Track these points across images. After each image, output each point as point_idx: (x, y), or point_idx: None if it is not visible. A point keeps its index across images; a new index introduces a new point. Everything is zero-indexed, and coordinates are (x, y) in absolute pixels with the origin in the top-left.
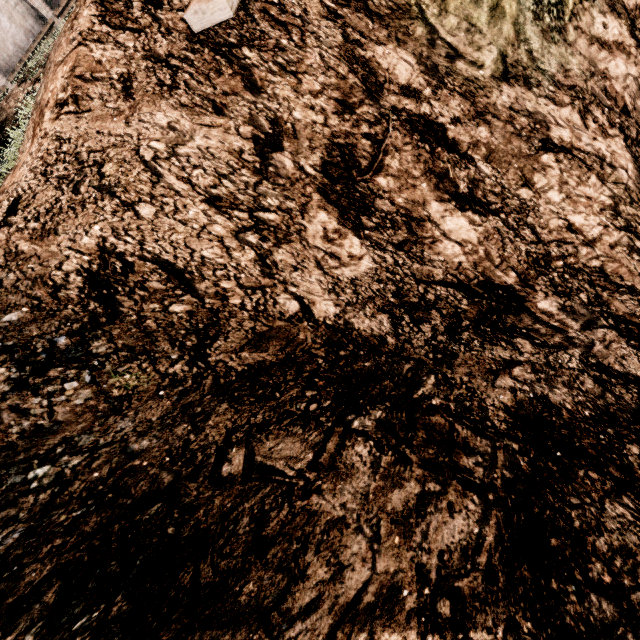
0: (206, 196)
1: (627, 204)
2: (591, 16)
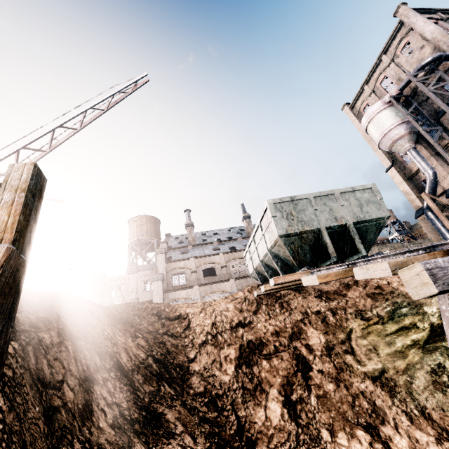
0: (214, 322)
1: None
2: None
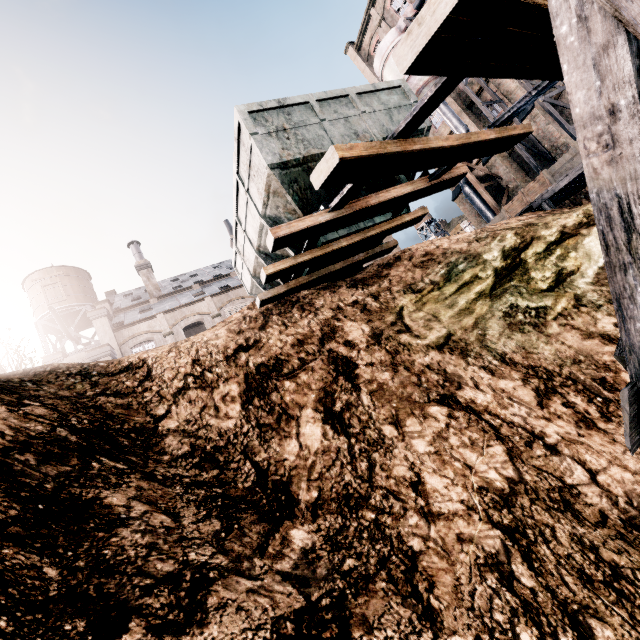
0: (196, 358)
1: (539, 503)
2: (592, 317)
